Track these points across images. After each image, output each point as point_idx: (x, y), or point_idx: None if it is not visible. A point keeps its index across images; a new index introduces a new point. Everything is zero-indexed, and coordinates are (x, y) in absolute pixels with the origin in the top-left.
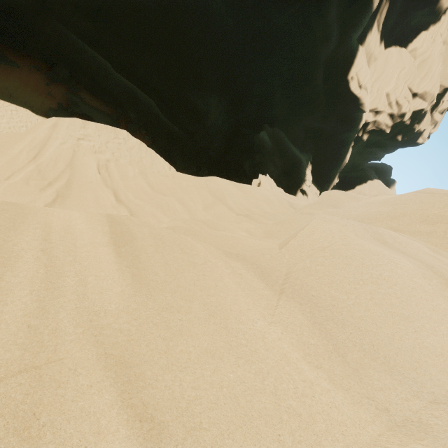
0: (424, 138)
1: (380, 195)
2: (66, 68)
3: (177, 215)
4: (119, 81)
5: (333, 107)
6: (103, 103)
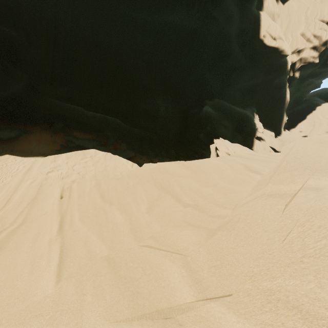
0: None
1: None
2: (60, 122)
3: (115, 230)
4: (94, 115)
5: (257, 64)
6: (88, 133)
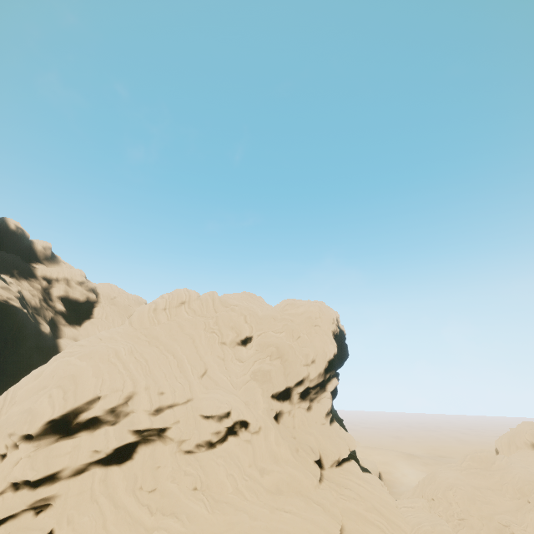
0: None
1: None
2: None
3: None
4: None
5: None
6: None
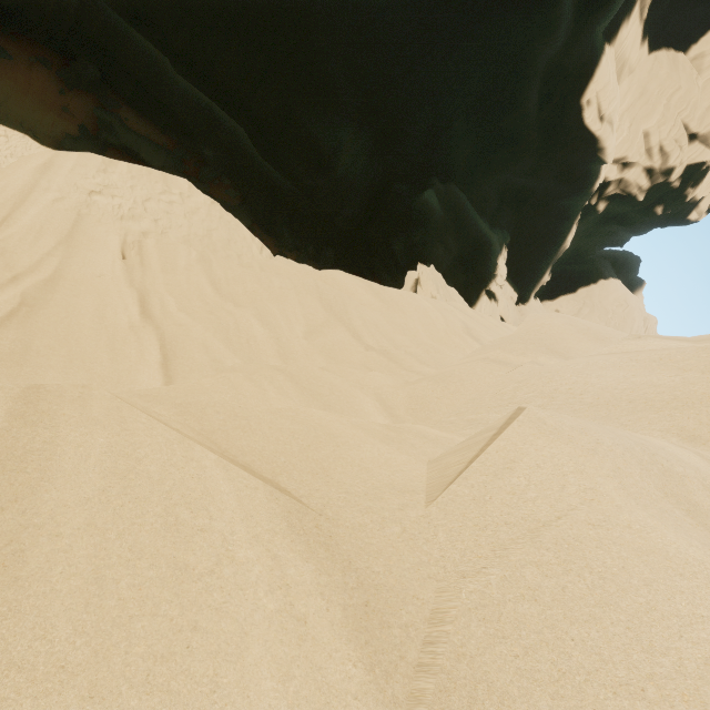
0: (701, 212)
1: (647, 338)
2: (93, 65)
3: (253, 346)
4: (186, 91)
5: (552, 152)
6: (159, 129)
